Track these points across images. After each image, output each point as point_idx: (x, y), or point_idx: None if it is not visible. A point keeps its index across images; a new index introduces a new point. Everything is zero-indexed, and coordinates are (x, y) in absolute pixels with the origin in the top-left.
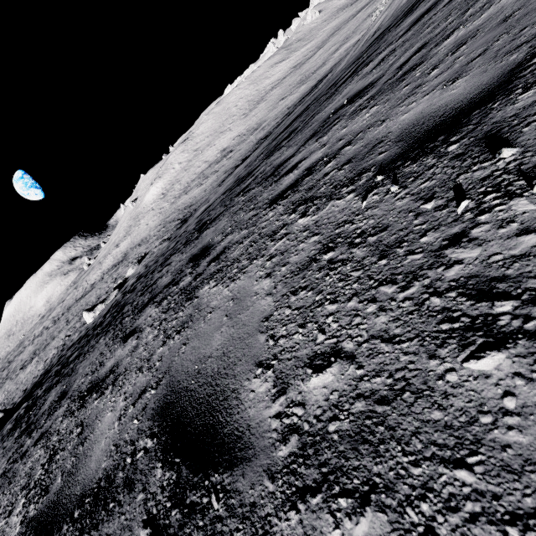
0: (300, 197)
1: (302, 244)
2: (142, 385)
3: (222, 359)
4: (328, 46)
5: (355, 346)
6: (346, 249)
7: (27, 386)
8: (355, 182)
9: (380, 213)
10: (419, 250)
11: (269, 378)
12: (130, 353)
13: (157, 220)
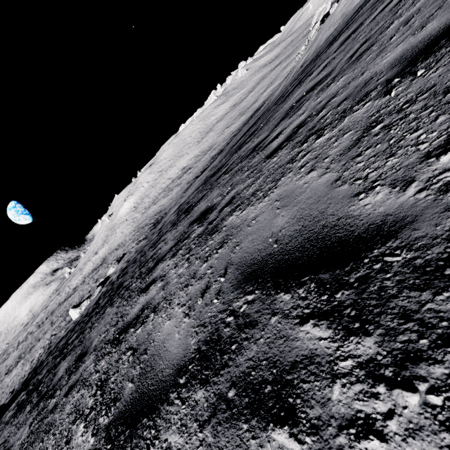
0: (303, 137)
1: (336, 143)
2: (200, 288)
3: (301, 221)
4: (257, 90)
5: None
6: (397, 115)
7: (13, 387)
8: (365, 99)
9: (416, 87)
10: None
11: (381, 190)
12: (160, 290)
13: (131, 228)
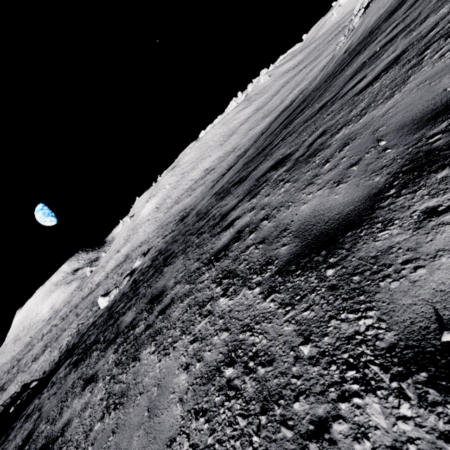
0: (416, 53)
1: None
2: (341, 169)
3: None
4: (282, 93)
5: None
6: None
7: (44, 370)
8: None
9: None
10: None
11: None
12: (257, 212)
13: (154, 226)
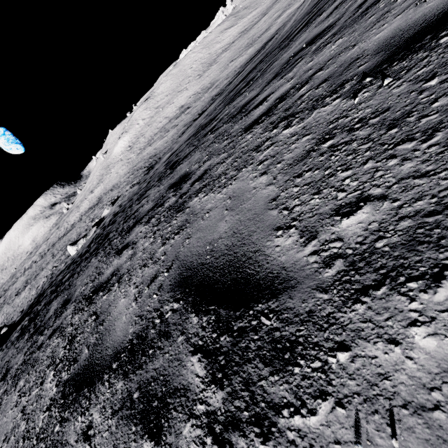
0: (278, 117)
1: (294, 145)
2: (152, 274)
3: (234, 236)
4: (272, 13)
5: (384, 189)
6: (346, 135)
7: (23, 308)
8: (338, 91)
9: (376, 102)
10: (433, 113)
11: (293, 234)
12: (128, 259)
13: (126, 169)
